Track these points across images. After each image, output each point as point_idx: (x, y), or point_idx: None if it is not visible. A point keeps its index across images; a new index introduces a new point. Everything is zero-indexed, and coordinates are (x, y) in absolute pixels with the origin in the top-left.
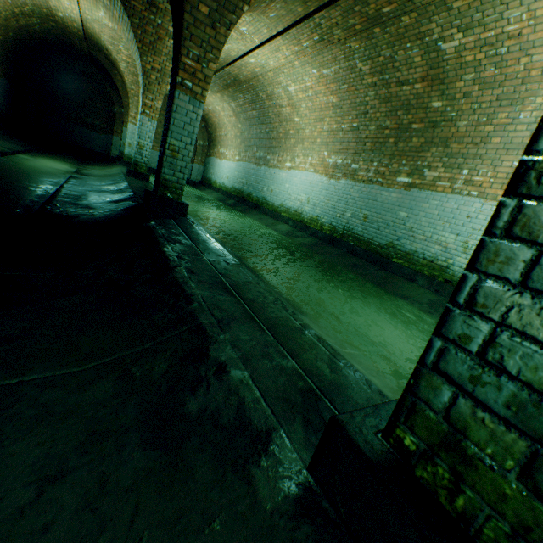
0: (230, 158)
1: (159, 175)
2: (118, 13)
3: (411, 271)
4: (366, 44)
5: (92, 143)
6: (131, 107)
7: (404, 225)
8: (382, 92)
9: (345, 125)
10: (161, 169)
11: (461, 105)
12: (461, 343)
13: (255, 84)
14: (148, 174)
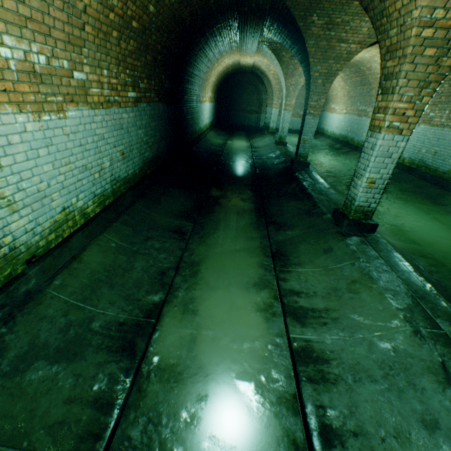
0: (338, 112)
1: (297, 152)
2: (274, 64)
3: None
4: None
5: (250, 122)
6: (274, 98)
7: None
8: None
9: None
10: (298, 149)
11: None
12: (348, 194)
13: (357, 63)
14: (286, 142)
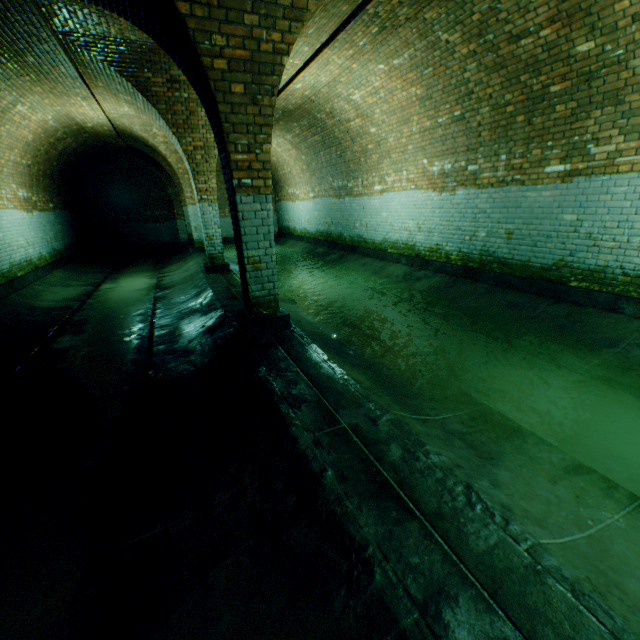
0: (303, 197)
1: (246, 294)
2: (142, 106)
3: (608, 296)
4: (447, 8)
5: (160, 236)
6: (184, 188)
7: (575, 232)
8: (487, 60)
9: (443, 119)
10: (247, 288)
11: (632, 34)
12: None
13: (309, 107)
14: (226, 263)
